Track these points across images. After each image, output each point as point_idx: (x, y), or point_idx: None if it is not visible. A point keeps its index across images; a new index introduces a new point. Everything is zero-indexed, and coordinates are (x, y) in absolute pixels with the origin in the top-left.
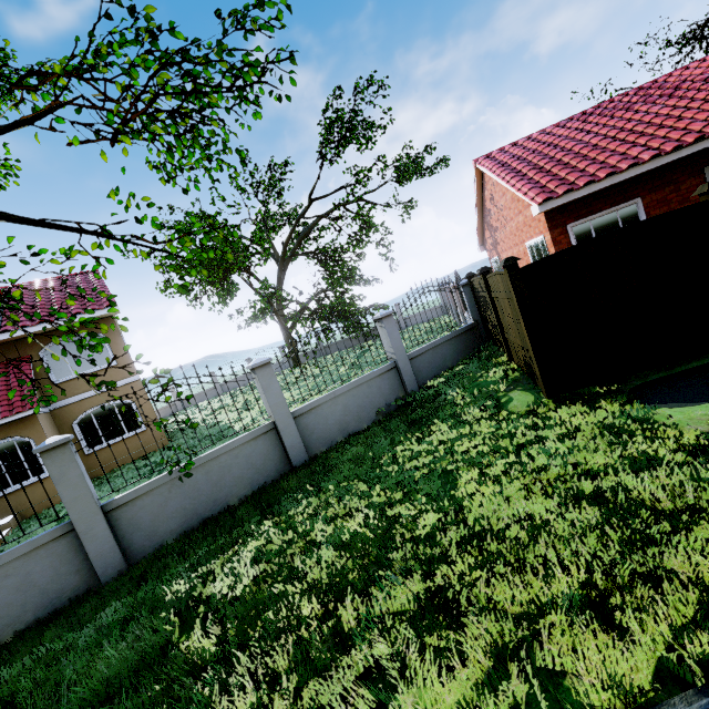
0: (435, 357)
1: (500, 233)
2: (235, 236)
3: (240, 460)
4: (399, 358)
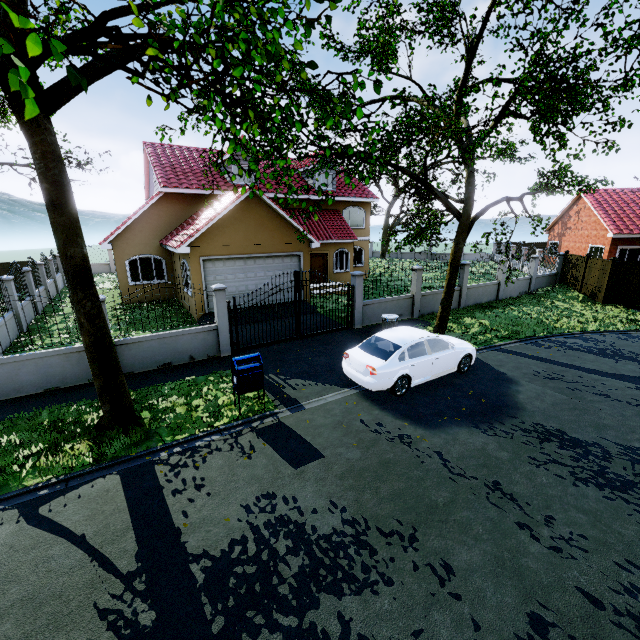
0: (541, 281)
1: (571, 231)
2: (539, 219)
3: (489, 290)
4: (533, 276)
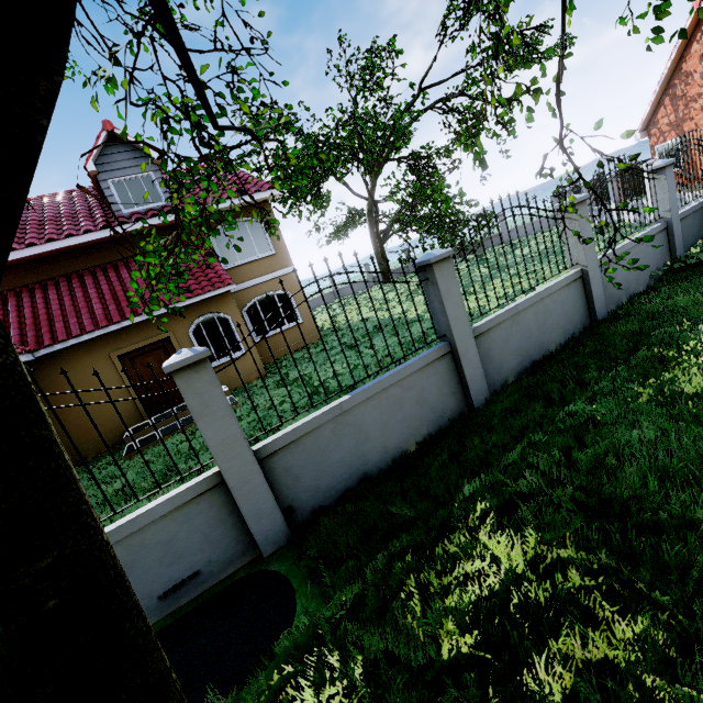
0: (694, 223)
1: None
2: None
3: (557, 306)
4: (673, 217)
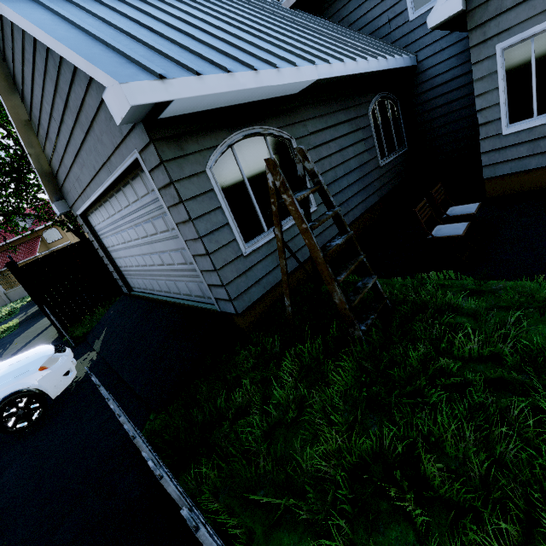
0: None
1: None
2: None
3: None
4: None
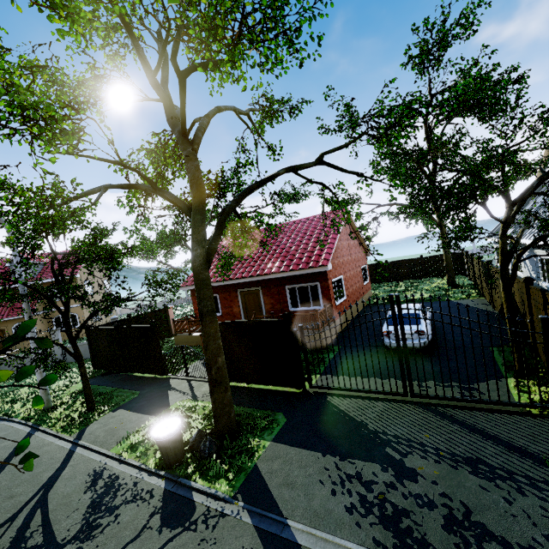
0: None
1: None
2: None
3: None
4: None
